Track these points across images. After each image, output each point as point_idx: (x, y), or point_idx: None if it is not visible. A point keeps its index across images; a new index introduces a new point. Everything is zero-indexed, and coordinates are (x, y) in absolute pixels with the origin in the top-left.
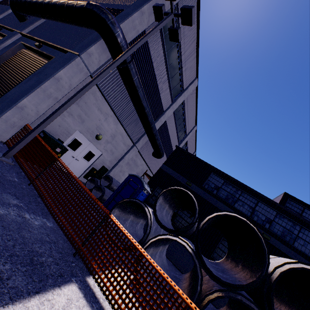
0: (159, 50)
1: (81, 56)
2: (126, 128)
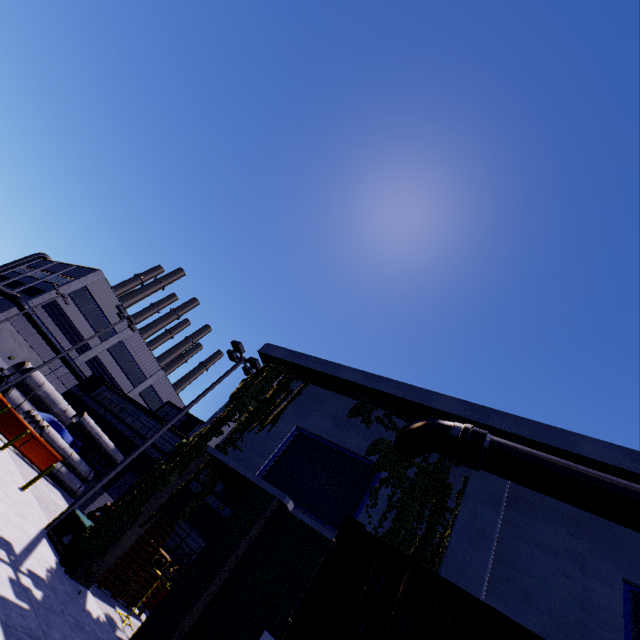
0: (73, 308)
1: (3, 313)
2: (42, 355)
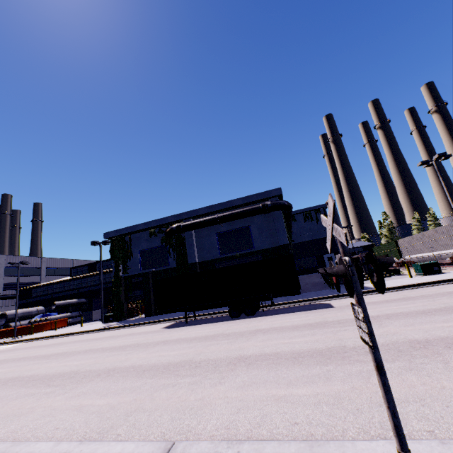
0: None
1: None
2: None
